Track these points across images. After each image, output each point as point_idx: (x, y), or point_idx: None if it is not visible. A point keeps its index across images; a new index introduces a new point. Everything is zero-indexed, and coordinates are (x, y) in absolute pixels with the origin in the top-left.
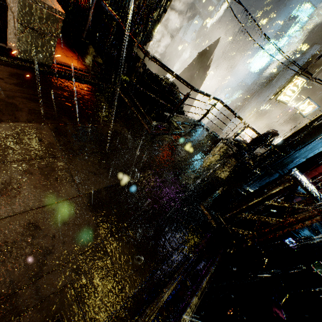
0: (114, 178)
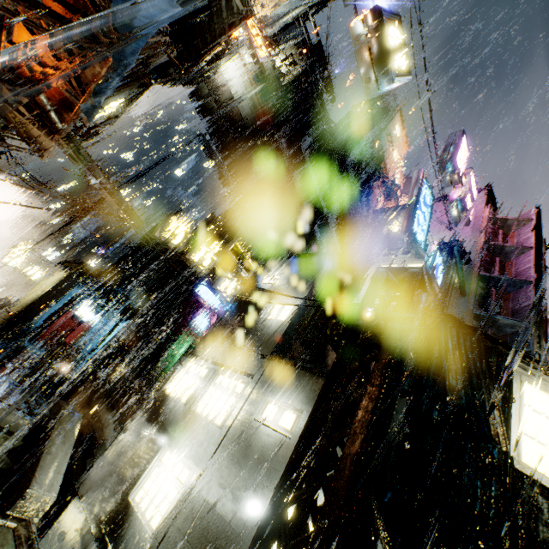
0: None
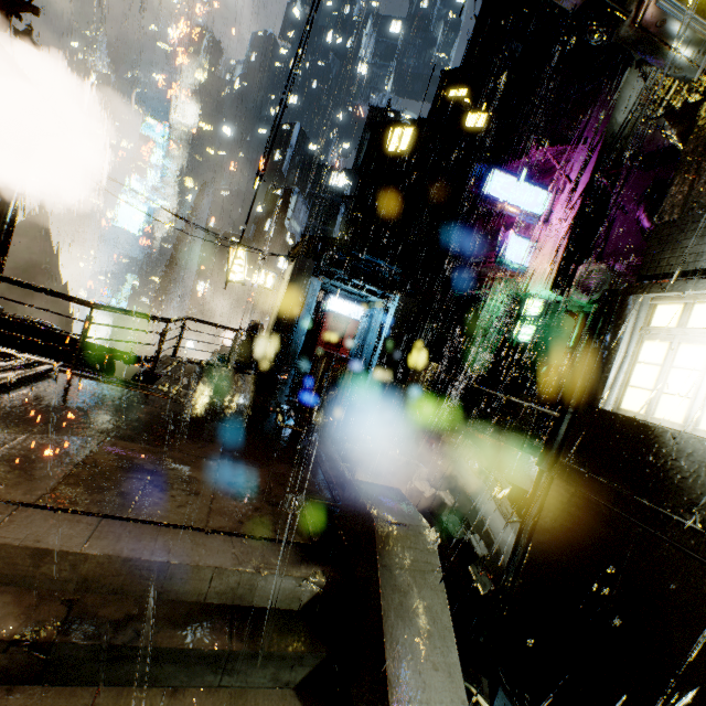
0: (215, 442)
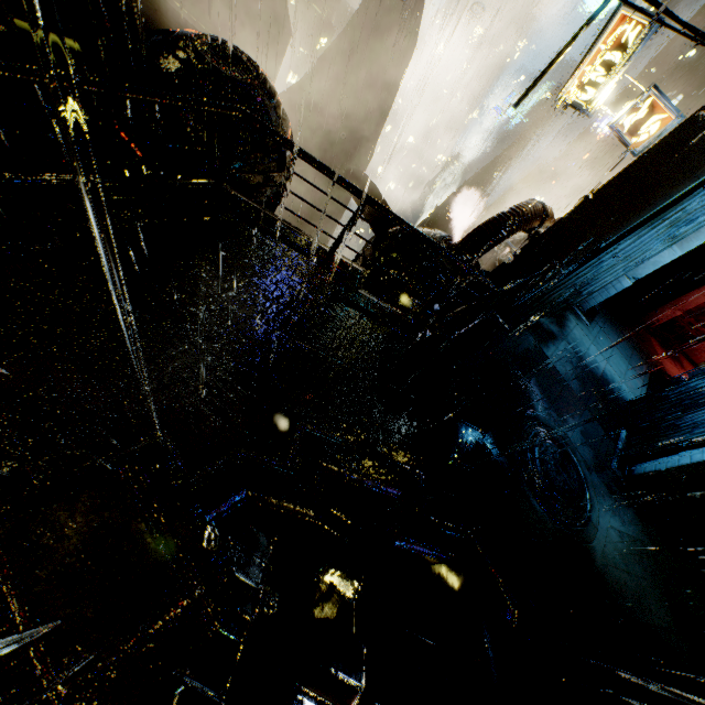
0: None
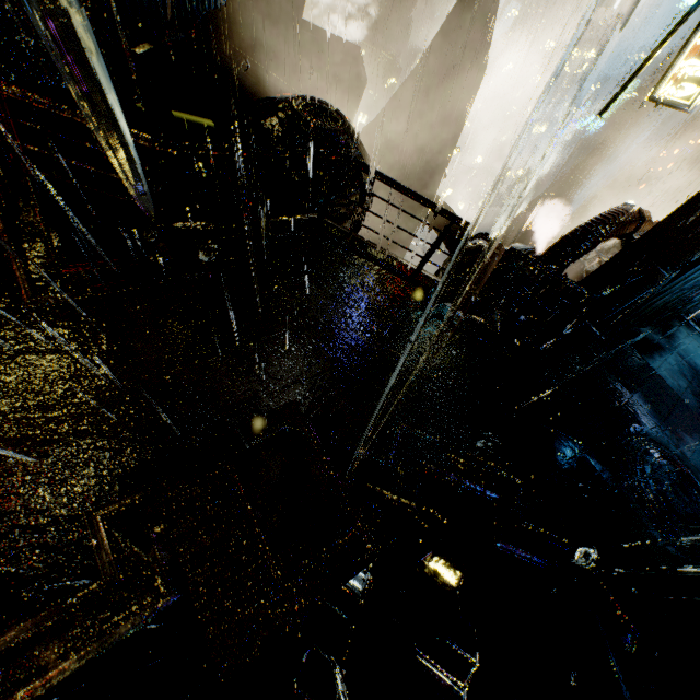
0: None
